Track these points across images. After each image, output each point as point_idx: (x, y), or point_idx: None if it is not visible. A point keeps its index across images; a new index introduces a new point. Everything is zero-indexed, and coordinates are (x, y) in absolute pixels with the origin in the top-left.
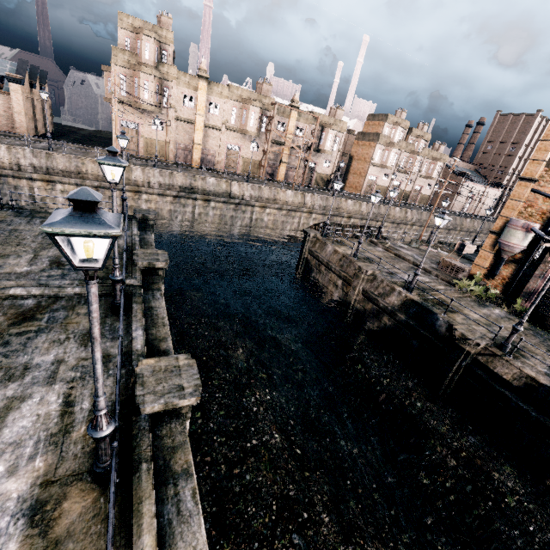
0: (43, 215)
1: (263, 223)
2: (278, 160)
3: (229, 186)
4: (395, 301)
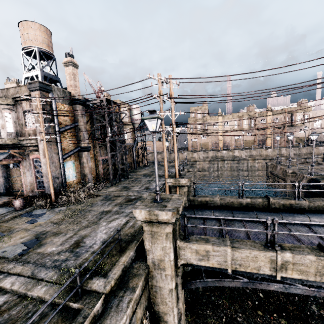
0: None
1: (255, 168)
2: (265, 137)
3: (233, 153)
4: (304, 182)
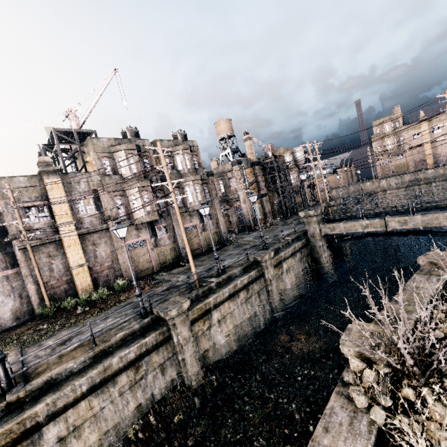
0: None
1: None
2: None
3: (446, 170)
4: None
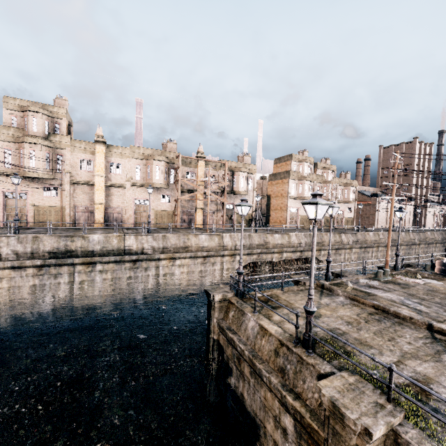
0: None
1: (174, 278)
2: (194, 207)
3: (123, 241)
4: None
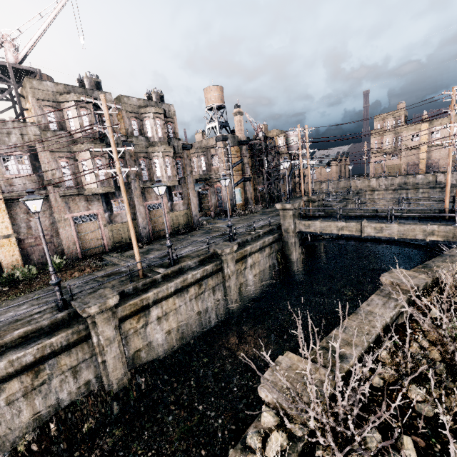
0: (326, 195)
1: None
2: None
3: (435, 177)
4: None
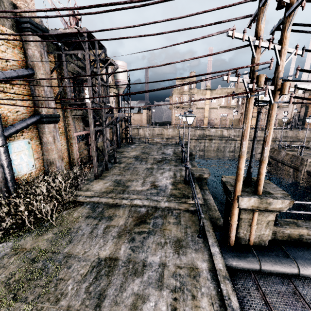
0: (155, 144)
1: None
2: None
3: (222, 132)
4: None
